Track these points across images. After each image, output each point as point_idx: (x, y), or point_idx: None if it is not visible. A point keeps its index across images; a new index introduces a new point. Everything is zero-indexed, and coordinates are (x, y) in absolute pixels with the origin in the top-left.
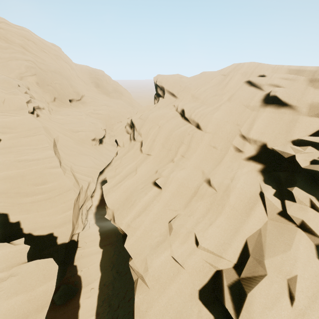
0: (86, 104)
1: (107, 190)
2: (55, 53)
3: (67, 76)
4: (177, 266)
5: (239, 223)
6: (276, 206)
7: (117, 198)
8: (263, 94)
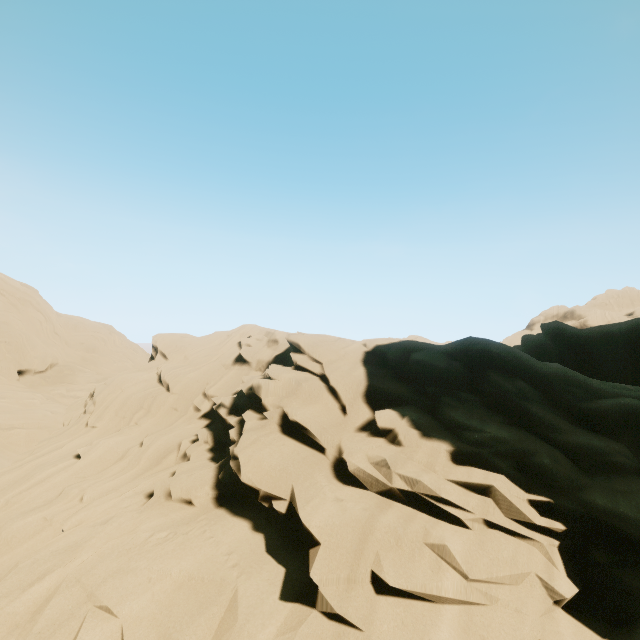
0: (55, 380)
1: (2, 473)
2: (22, 296)
3: (31, 331)
4: (44, 525)
5: (143, 471)
6: (185, 448)
7: (11, 478)
8: (238, 353)
